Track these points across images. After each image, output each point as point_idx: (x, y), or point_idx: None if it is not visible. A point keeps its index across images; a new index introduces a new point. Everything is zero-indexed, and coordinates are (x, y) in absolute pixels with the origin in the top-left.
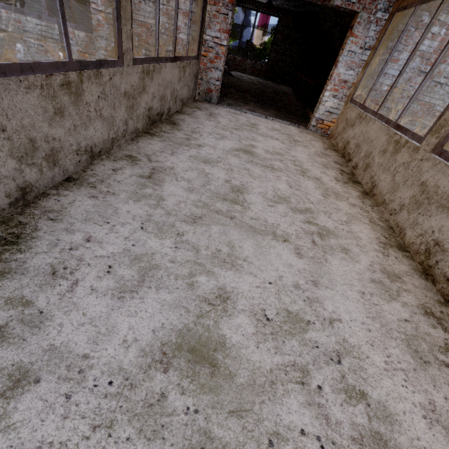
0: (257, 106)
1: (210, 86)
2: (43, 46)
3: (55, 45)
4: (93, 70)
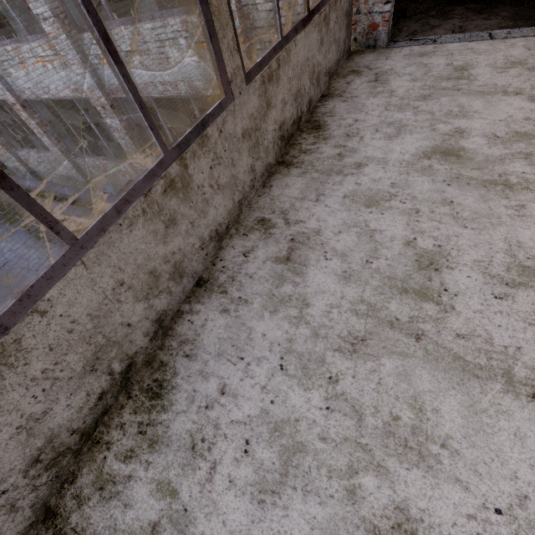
0: (469, 11)
1: (373, 19)
2: (164, 53)
3: (173, 47)
4: (196, 140)
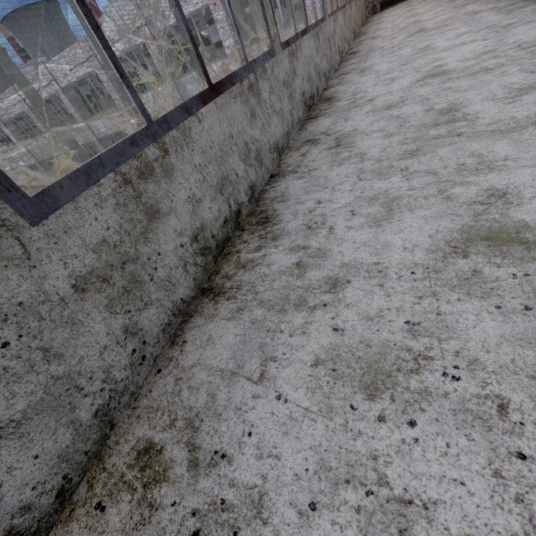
0: None
1: (374, 4)
2: None
3: None
4: None
